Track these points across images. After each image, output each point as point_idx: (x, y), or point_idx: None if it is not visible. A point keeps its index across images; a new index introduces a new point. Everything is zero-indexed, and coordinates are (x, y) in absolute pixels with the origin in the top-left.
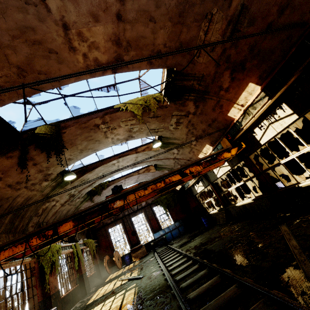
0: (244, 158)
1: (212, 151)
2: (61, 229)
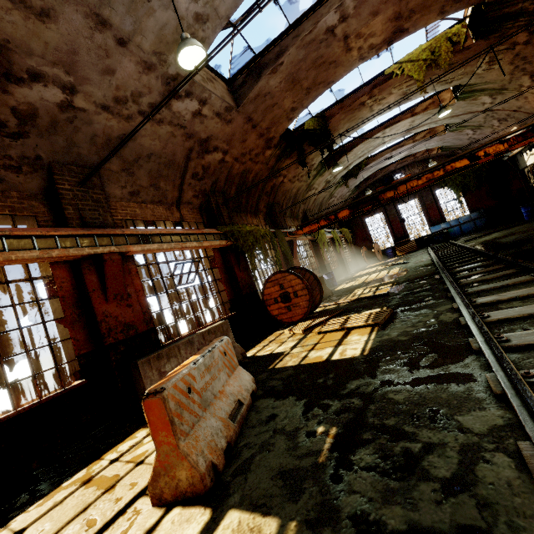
0: None
1: None
2: (340, 215)
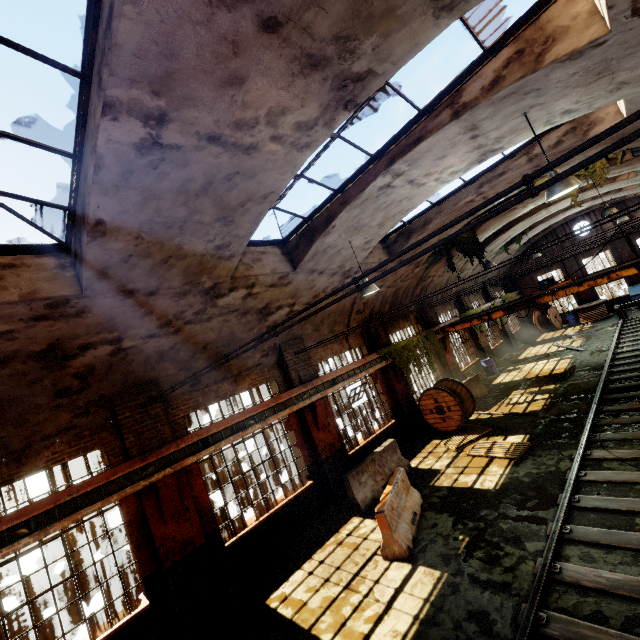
0: None
1: None
2: (494, 316)
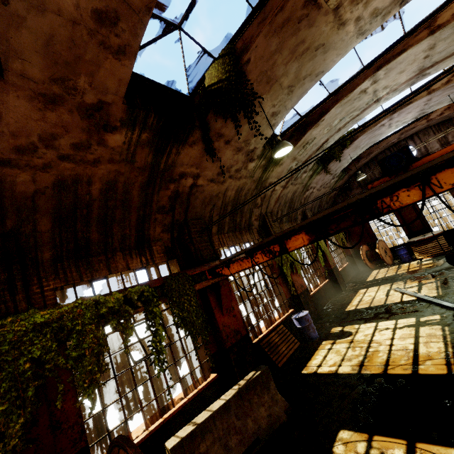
0: None
1: None
2: (291, 245)
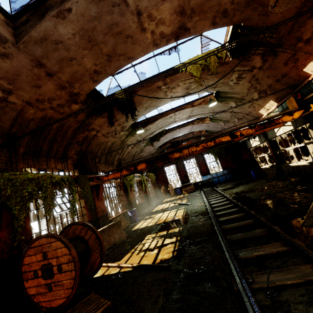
0: (312, 120)
1: (275, 108)
2: (139, 167)
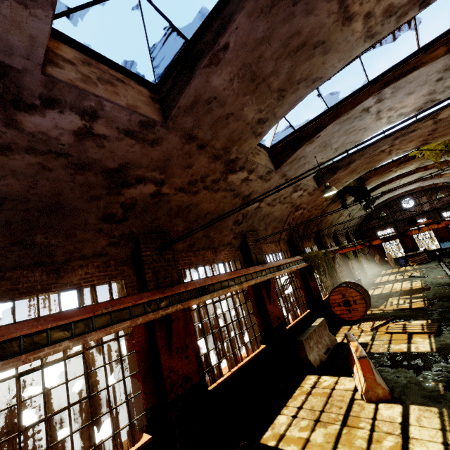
0: None
1: None
2: (373, 243)
